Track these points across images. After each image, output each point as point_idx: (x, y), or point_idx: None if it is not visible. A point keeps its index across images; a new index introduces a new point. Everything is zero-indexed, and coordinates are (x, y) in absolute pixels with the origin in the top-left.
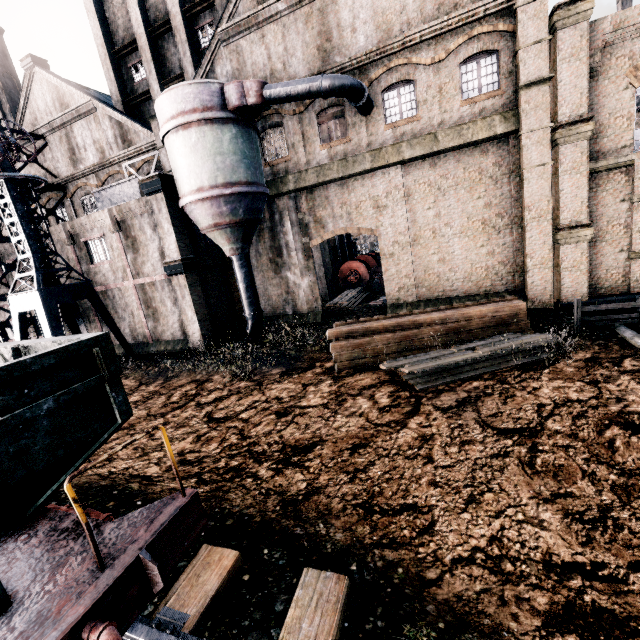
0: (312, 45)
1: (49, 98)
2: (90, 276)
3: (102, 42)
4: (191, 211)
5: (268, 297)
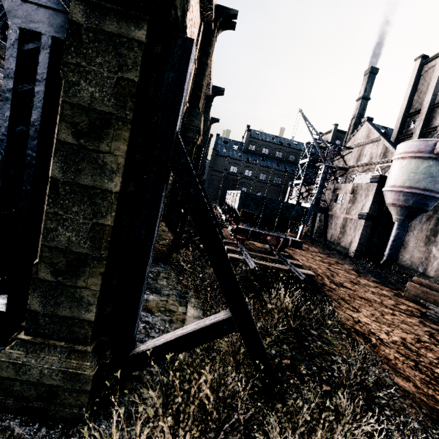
0: None
1: (364, 133)
2: (331, 207)
3: (403, 110)
4: (384, 194)
5: (411, 255)
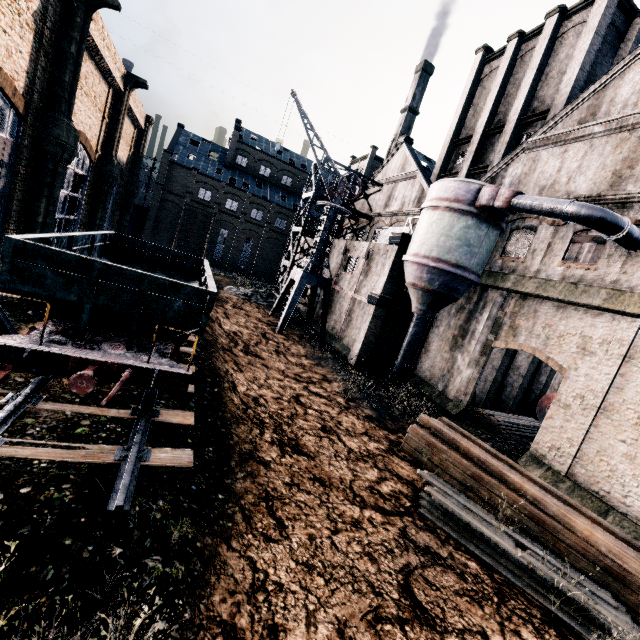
0: (609, 168)
1: (399, 163)
2: (339, 278)
3: (451, 133)
4: (405, 266)
5: (433, 364)
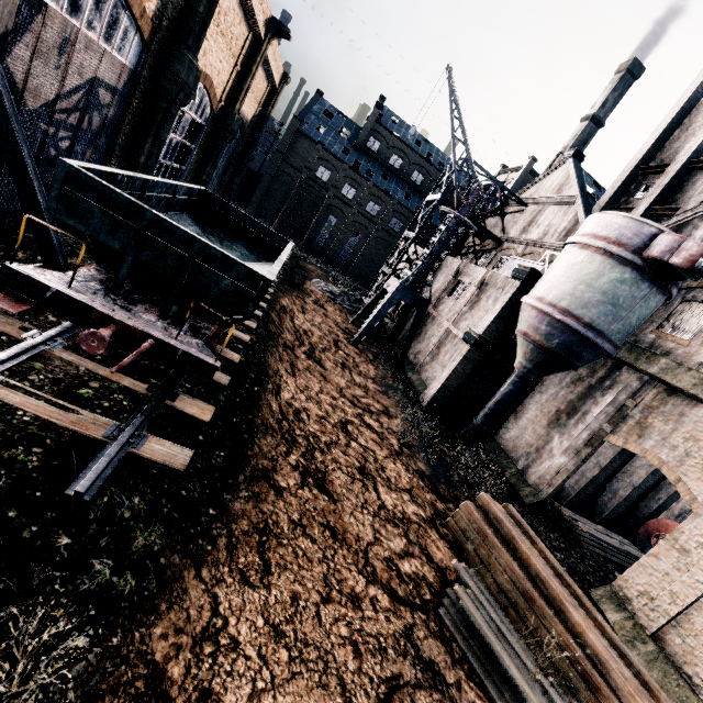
0: None
1: (557, 182)
2: (440, 302)
3: (639, 157)
4: (521, 309)
5: (520, 435)
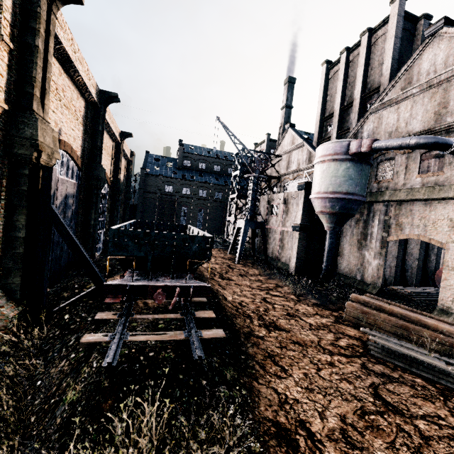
0: (431, 111)
1: (289, 140)
2: (268, 220)
3: (319, 115)
4: (312, 202)
5: (348, 262)
